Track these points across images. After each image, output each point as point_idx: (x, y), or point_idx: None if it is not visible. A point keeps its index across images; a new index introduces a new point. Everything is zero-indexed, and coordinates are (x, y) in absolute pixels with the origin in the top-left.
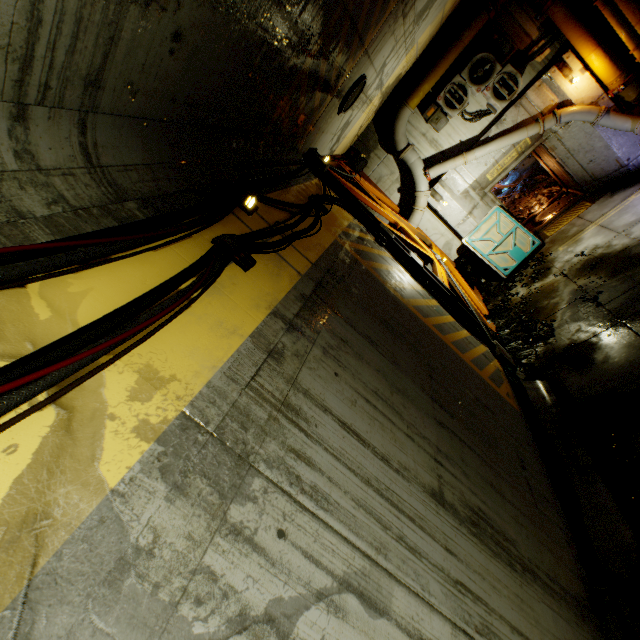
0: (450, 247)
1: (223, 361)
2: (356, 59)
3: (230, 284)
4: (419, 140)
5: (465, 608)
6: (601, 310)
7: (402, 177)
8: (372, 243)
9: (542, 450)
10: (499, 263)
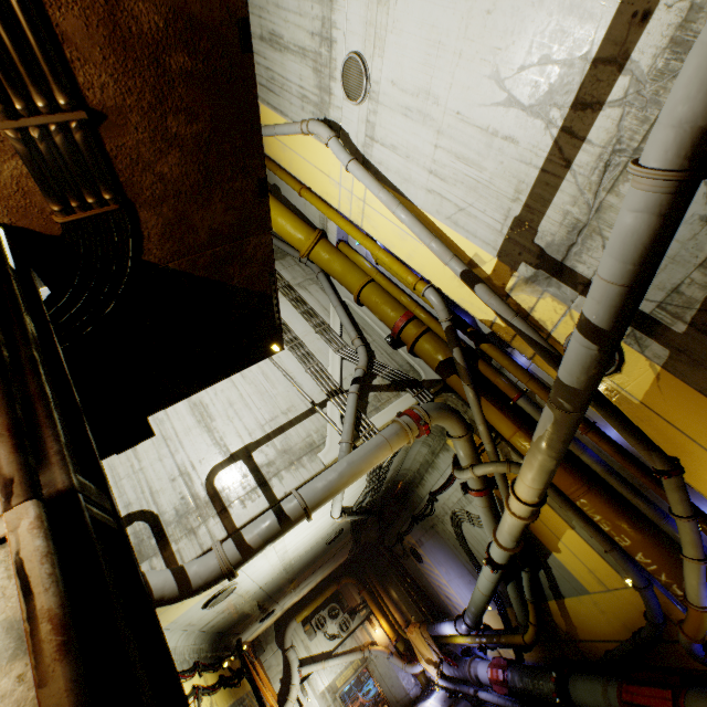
0: None
1: None
2: (273, 605)
3: (223, 690)
4: (299, 643)
5: None
6: None
7: (285, 669)
8: (258, 706)
9: None
10: None
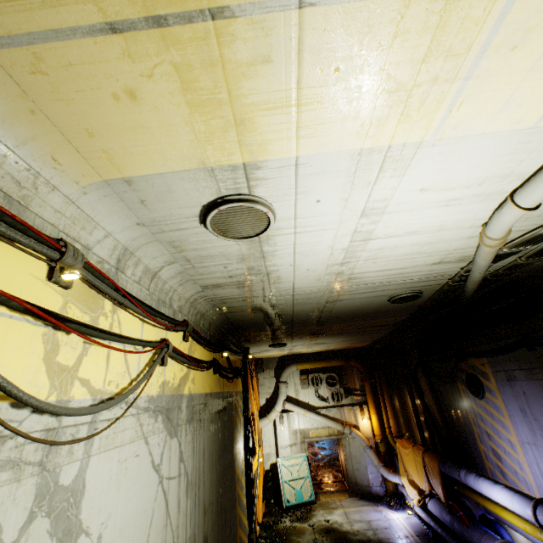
0: (269, 458)
1: (200, 392)
2: (287, 339)
3: (209, 374)
4: (292, 384)
5: None
6: None
7: (273, 394)
8: (241, 408)
9: None
10: (287, 492)
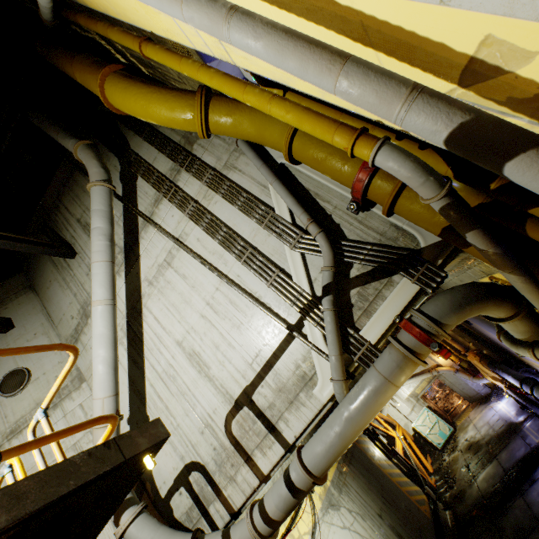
0: (408, 426)
1: (333, 472)
2: None
3: None
4: None
5: (383, 534)
6: (469, 472)
7: None
8: (361, 434)
9: (436, 533)
10: (434, 439)
